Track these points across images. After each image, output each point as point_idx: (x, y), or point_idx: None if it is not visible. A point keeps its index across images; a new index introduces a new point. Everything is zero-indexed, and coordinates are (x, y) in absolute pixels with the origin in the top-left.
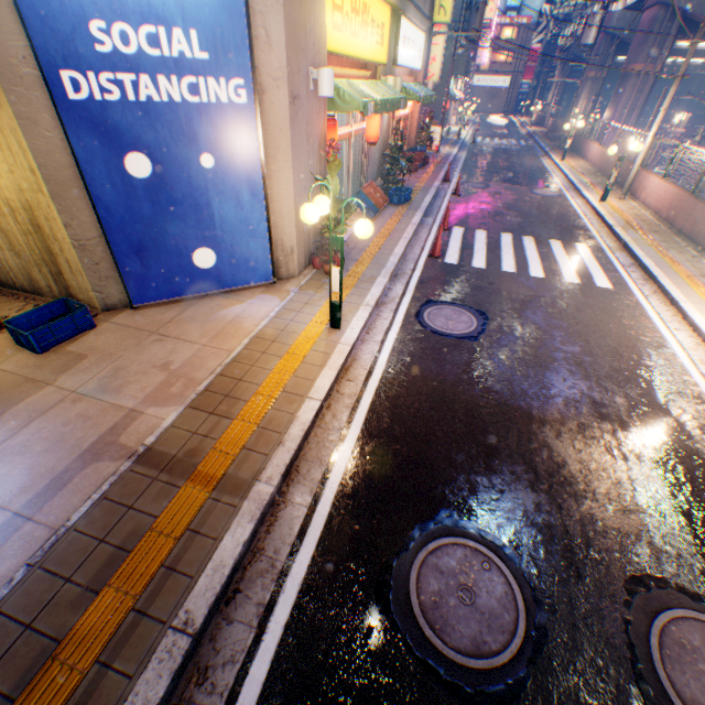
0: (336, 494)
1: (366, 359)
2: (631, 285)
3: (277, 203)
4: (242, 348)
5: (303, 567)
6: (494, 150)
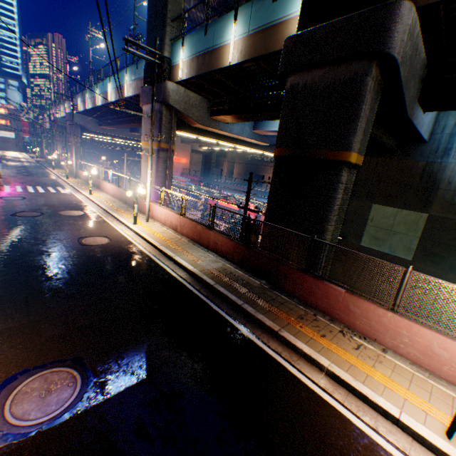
0: None
1: None
2: (73, 192)
3: None
4: None
5: None
6: (17, 166)
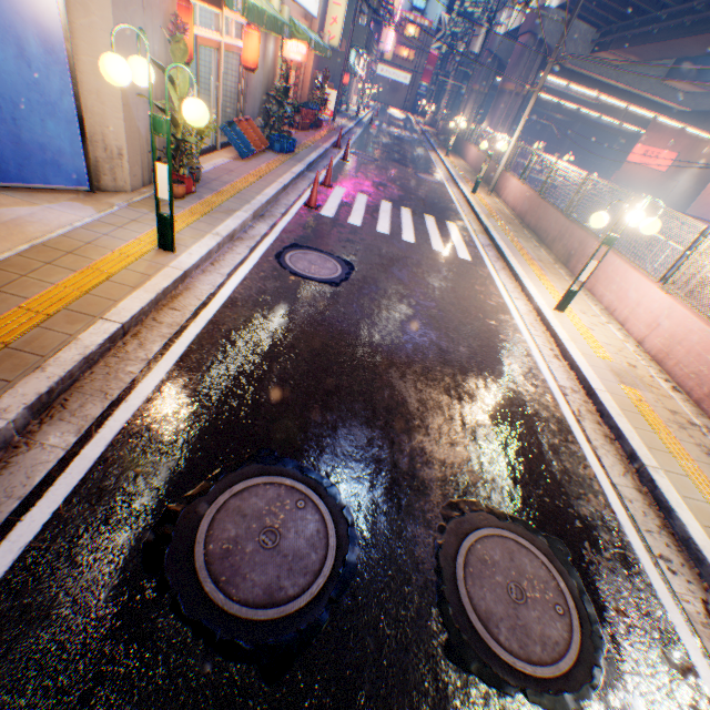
0: (119, 433)
1: (204, 290)
2: (487, 261)
3: (92, 77)
4: (15, 255)
5: (35, 527)
6: (389, 135)
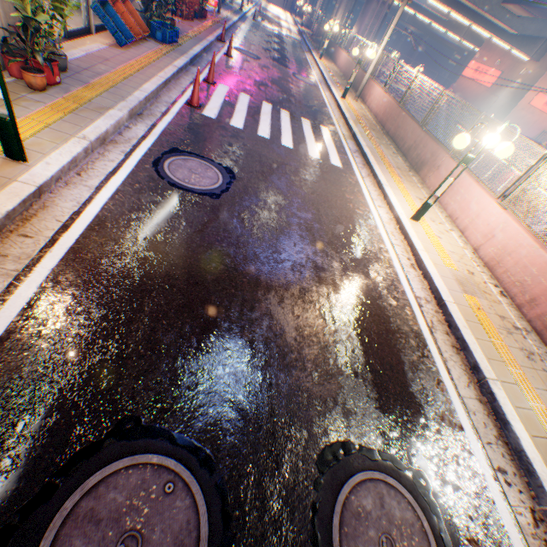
0: None
1: (65, 208)
2: (355, 168)
3: None
4: None
5: None
6: (270, 32)
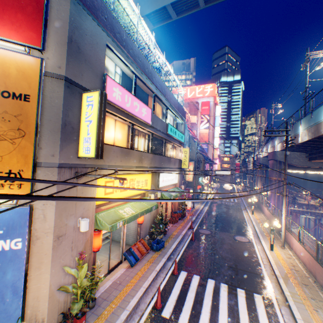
0: None
1: None
2: None
3: (37, 291)
4: None
5: None
6: (221, 204)
